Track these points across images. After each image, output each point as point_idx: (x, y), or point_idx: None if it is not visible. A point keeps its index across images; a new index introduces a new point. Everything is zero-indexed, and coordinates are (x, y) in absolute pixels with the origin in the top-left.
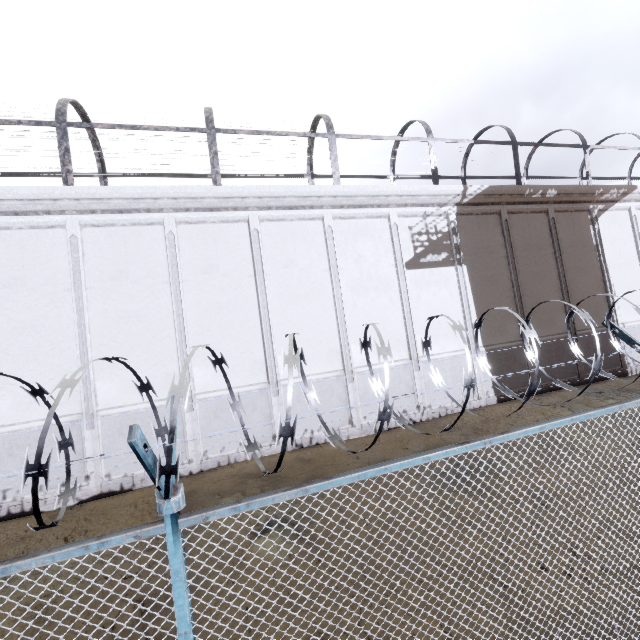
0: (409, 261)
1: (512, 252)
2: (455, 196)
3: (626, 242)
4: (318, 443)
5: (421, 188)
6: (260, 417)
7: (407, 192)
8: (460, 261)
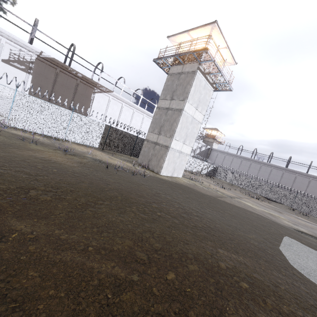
0: (4, 59)
1: (55, 83)
2: (36, 52)
3: (104, 105)
4: None
5: (20, 39)
6: None
7: (13, 37)
8: (30, 73)
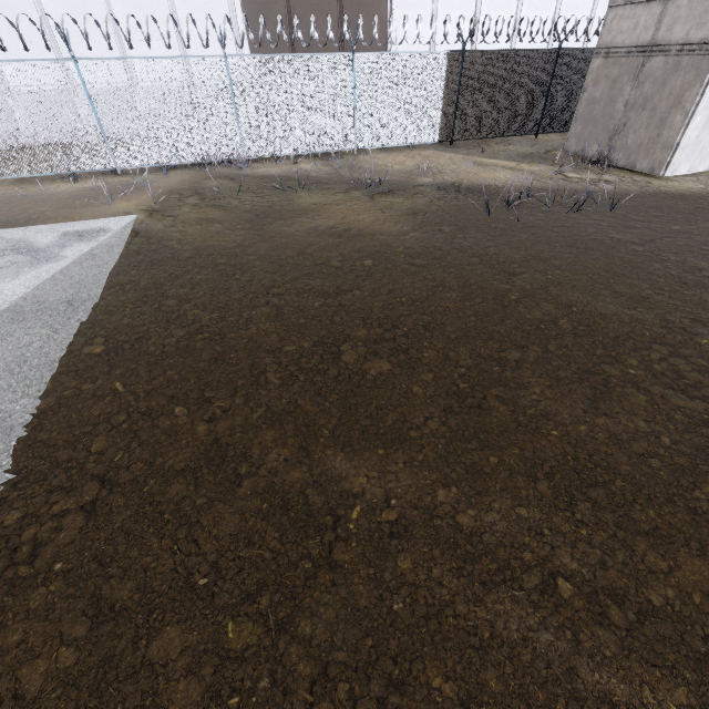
0: None
1: None
2: None
3: None
4: (121, 139)
5: None
6: (70, 113)
7: None
8: None
